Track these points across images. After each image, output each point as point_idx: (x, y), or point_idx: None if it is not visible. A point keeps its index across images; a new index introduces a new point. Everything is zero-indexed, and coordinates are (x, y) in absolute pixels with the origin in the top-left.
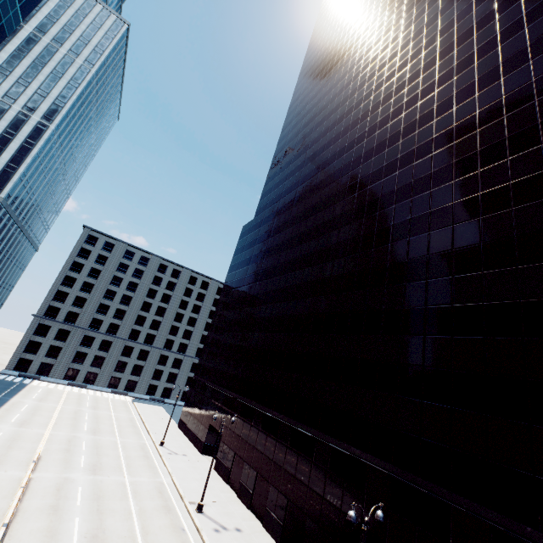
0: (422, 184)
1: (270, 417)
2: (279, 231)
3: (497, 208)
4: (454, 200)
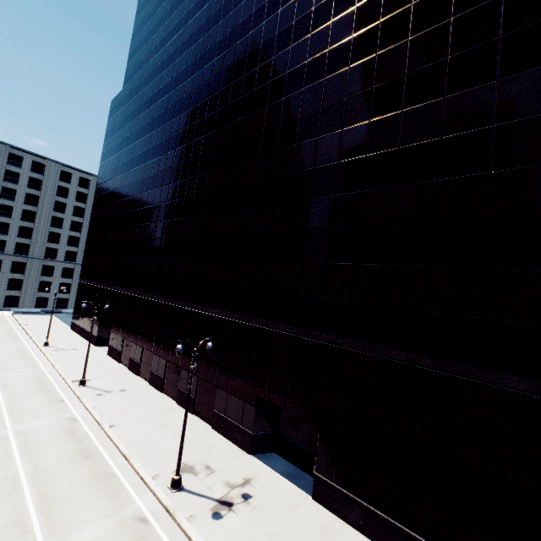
0: (284, 38)
1: (150, 301)
2: (150, 104)
3: (339, 67)
4: (307, 58)
